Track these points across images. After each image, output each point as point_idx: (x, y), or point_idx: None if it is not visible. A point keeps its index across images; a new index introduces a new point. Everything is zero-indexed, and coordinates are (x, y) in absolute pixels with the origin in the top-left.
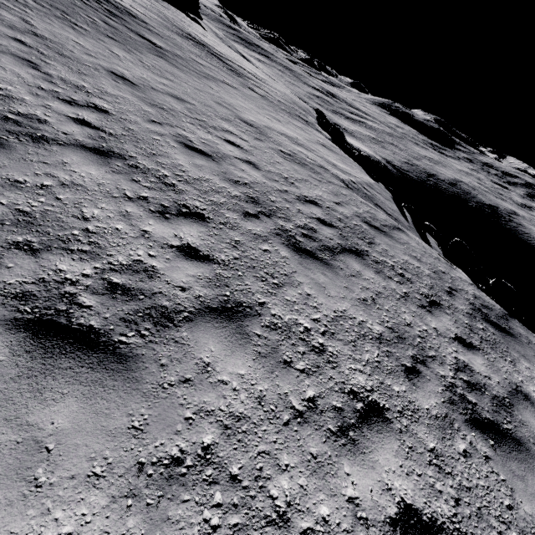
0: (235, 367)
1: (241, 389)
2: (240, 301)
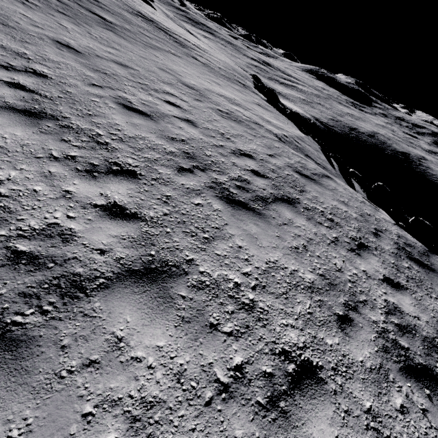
0: (153, 338)
1: (157, 366)
2: (166, 260)
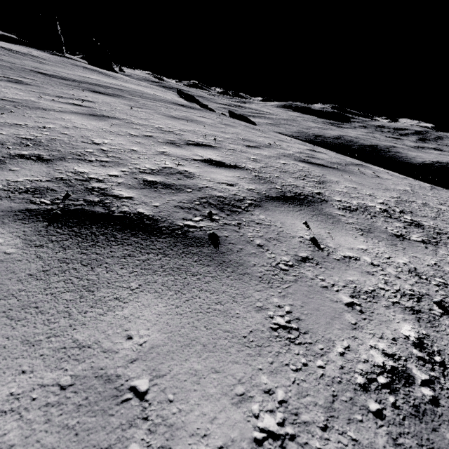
0: None
1: None
2: None
